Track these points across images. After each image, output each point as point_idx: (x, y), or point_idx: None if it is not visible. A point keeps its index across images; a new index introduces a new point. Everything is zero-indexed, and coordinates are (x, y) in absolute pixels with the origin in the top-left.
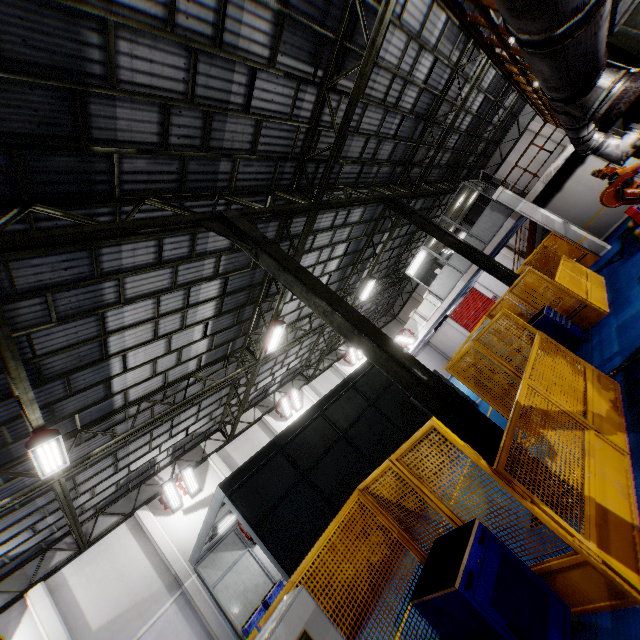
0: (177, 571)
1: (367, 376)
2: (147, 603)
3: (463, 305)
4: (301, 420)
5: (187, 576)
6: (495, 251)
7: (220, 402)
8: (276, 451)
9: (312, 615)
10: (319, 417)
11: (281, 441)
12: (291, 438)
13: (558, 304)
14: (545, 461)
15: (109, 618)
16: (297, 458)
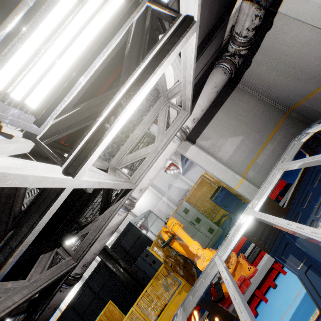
0: None
1: None
2: None
3: None
4: (79, 292)
5: None
6: None
7: None
8: (69, 308)
9: None
10: (87, 288)
11: (71, 304)
12: (75, 302)
13: None
14: None
15: None
16: (78, 309)
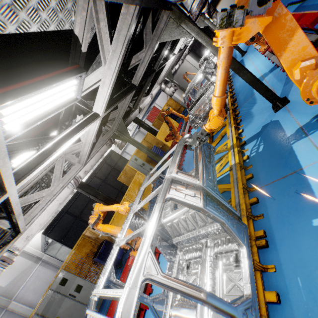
0: (37, 255)
1: (101, 169)
2: (27, 270)
3: (151, 113)
4: (73, 197)
5: (43, 255)
6: (155, 98)
7: (36, 187)
8: (64, 213)
9: (65, 274)
10: (81, 194)
11: (65, 209)
12: (70, 206)
13: (158, 144)
14: (121, 222)
15: (11, 281)
16: (74, 212)
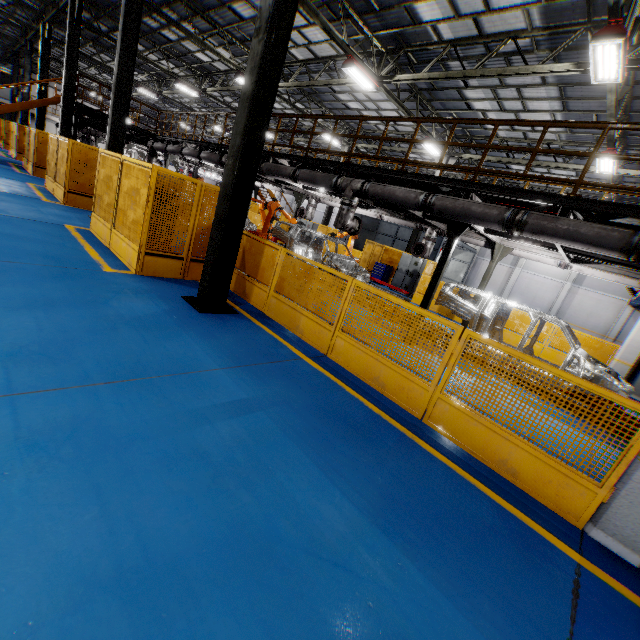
0: None
1: None
2: None
3: None
4: None
5: None
6: None
7: None
8: None
9: None
10: None
11: None
12: None
13: None
14: None
15: None
16: None
